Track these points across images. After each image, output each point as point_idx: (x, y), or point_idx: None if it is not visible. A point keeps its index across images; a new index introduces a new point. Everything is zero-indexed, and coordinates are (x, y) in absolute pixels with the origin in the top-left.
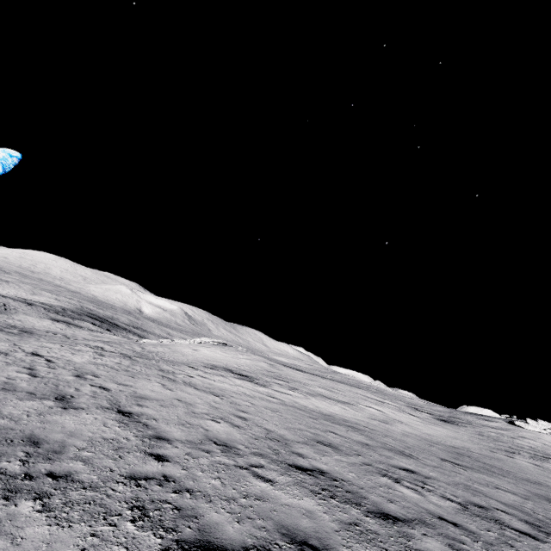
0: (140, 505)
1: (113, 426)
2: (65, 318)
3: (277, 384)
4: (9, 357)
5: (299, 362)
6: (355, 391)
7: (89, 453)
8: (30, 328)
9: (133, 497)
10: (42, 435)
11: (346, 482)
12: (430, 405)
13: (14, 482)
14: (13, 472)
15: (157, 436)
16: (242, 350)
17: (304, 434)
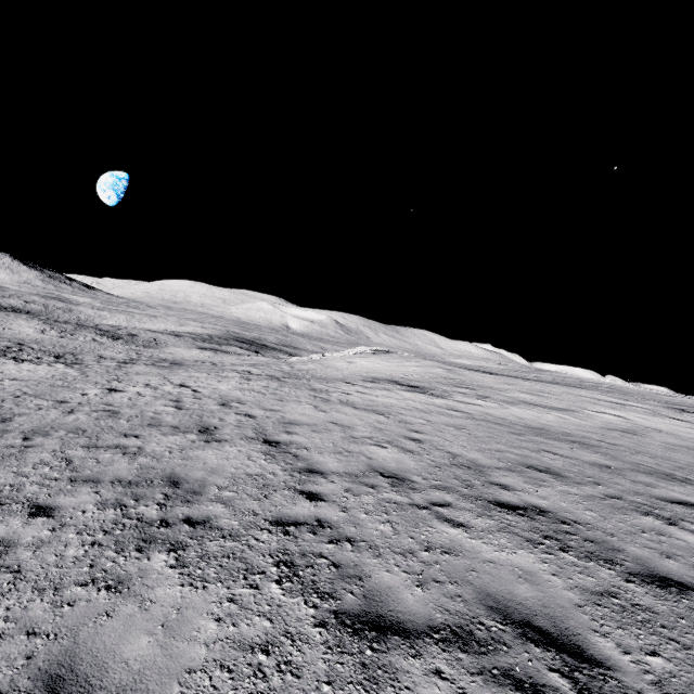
0: (288, 560)
1: (258, 459)
2: (212, 345)
3: (460, 393)
4: (158, 391)
5: (487, 363)
6: (577, 393)
7: (230, 493)
8: (180, 360)
9: (279, 548)
10: (183, 473)
11: (582, 526)
12: None
13: (149, 530)
14: (149, 518)
15: (308, 468)
16: (408, 356)
17: (505, 457)
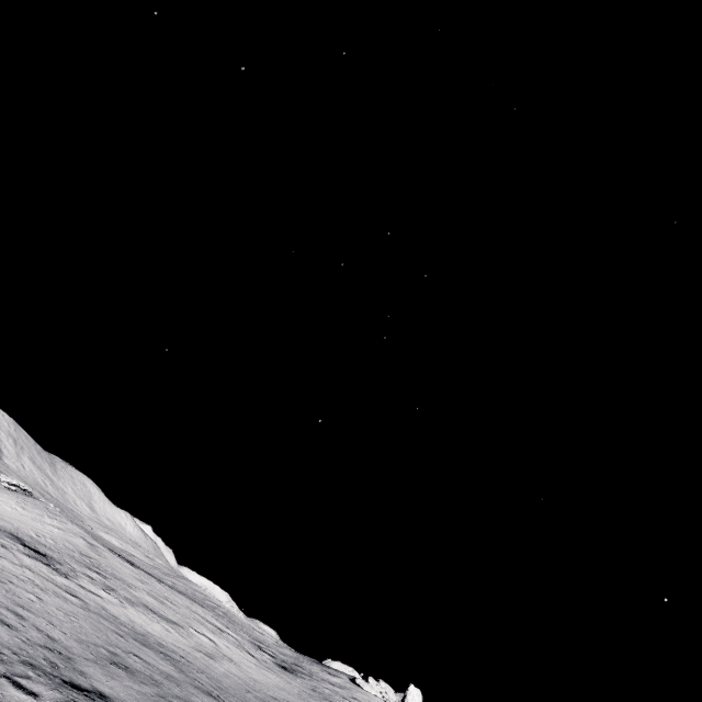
0: None
1: None
2: None
3: (88, 577)
4: None
5: (135, 550)
6: (196, 609)
7: None
8: None
9: None
10: None
11: None
12: (279, 646)
13: None
14: None
15: None
16: (55, 511)
17: (99, 650)
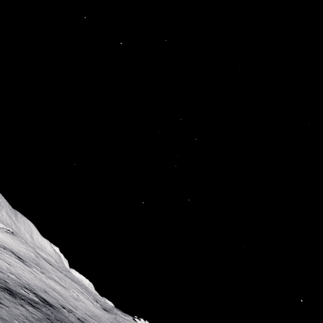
0: None
1: None
2: None
3: (36, 268)
4: None
5: (51, 259)
6: (73, 283)
7: None
8: None
9: None
10: None
11: (49, 302)
12: (105, 302)
13: None
14: None
15: None
16: (24, 242)
17: (41, 288)
